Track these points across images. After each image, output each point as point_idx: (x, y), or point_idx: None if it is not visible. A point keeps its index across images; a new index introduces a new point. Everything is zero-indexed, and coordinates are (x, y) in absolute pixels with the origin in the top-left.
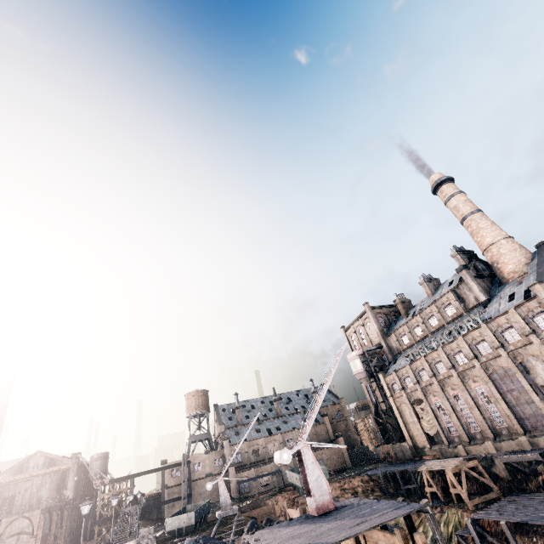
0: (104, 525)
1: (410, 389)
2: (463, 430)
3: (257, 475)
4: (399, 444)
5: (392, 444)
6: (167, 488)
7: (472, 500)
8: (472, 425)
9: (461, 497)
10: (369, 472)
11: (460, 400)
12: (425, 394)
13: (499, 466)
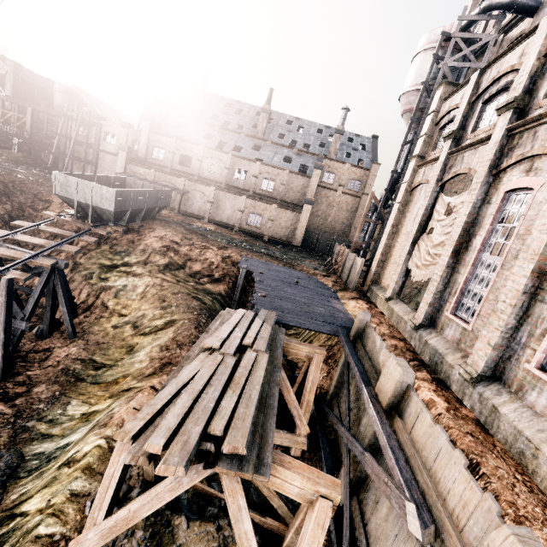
0: (6, 143)
1: (473, 139)
2: (498, 335)
3: (157, 181)
4: (353, 256)
5: (349, 252)
6: (69, 141)
7: None
8: None
9: None
10: (264, 260)
11: None
12: (499, 160)
13: None
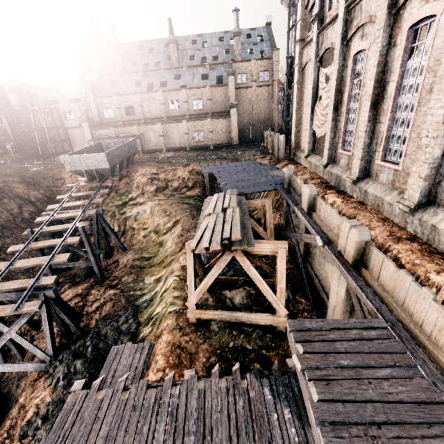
0: (1, 150)
1: (330, 17)
2: (361, 151)
3: (118, 136)
4: (277, 136)
5: (274, 134)
6: (42, 131)
7: (202, 310)
8: (391, 146)
9: (218, 278)
10: (217, 163)
11: (419, 55)
12: (346, 32)
13: (336, 283)
